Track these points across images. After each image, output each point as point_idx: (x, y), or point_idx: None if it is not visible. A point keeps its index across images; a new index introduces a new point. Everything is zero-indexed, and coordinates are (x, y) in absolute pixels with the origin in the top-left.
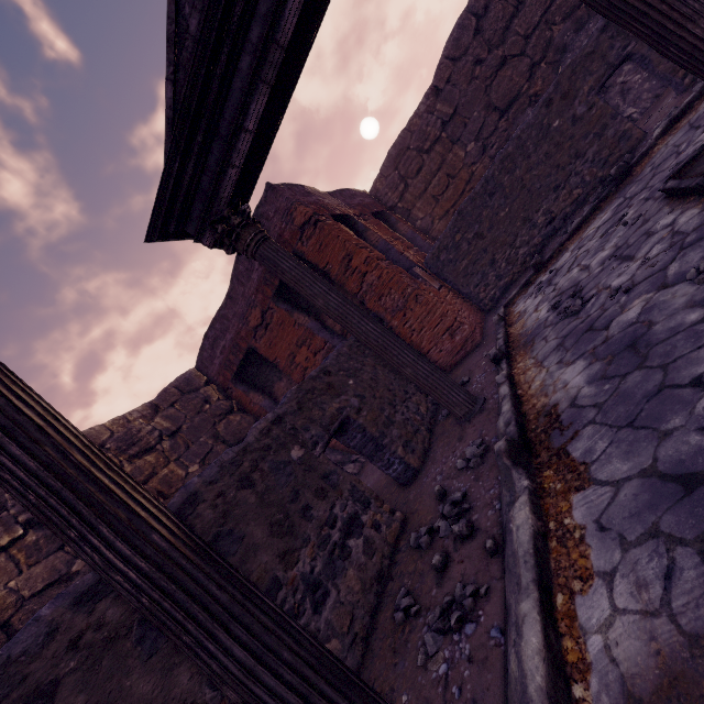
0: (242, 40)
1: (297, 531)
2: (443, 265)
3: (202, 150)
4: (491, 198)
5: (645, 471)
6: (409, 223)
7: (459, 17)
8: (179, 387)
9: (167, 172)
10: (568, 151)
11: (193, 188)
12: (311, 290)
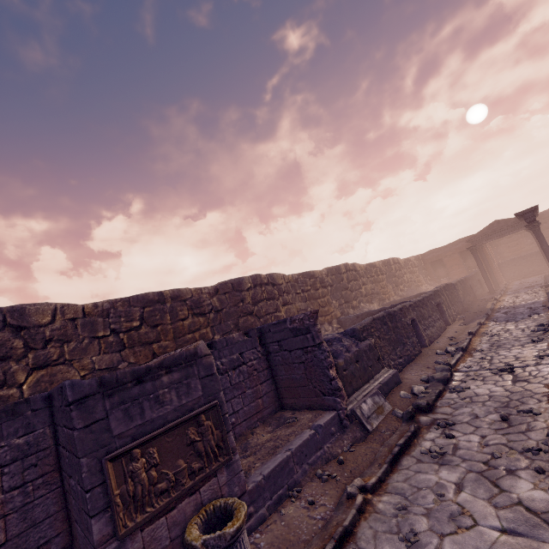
0: (500, 232)
1: (477, 284)
2: (502, 267)
3: (483, 237)
4: (523, 260)
5: (516, 288)
6: (496, 249)
7: (547, 210)
8: (418, 258)
9: (477, 238)
10: (545, 261)
11: (477, 240)
12: (485, 261)
